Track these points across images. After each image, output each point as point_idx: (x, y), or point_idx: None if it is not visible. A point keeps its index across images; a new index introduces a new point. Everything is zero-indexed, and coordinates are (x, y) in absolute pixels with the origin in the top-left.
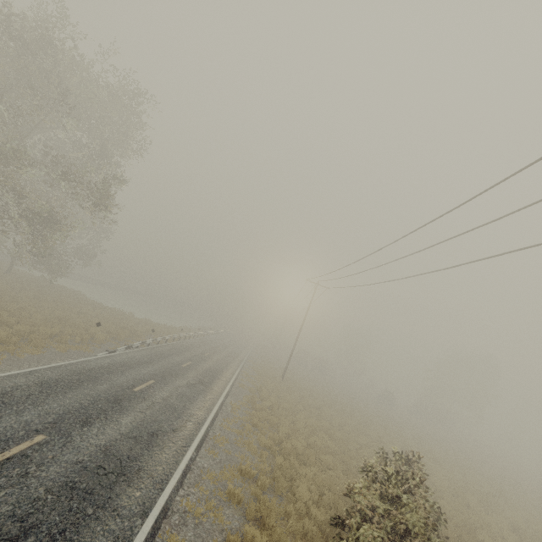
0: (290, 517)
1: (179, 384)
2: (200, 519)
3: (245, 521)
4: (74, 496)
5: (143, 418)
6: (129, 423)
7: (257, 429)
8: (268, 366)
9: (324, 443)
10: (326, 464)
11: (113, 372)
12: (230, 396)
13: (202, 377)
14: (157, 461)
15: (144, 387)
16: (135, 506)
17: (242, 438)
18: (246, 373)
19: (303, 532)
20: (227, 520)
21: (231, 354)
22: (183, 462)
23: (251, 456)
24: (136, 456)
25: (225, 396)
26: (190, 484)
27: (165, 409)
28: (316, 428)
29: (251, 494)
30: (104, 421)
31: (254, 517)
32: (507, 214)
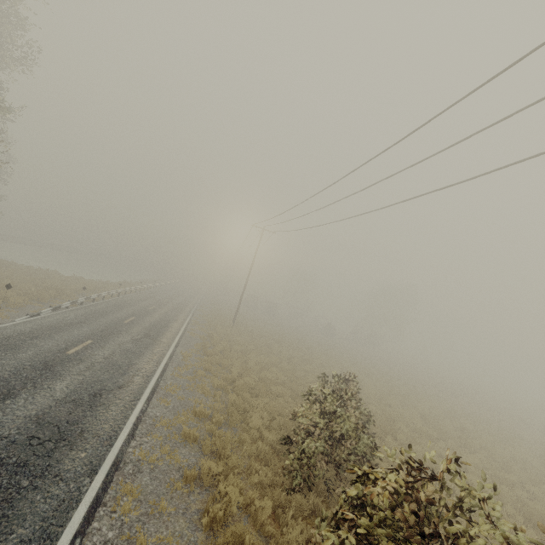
0: (244, 444)
1: (123, 340)
2: (155, 464)
3: (201, 455)
4: (2, 473)
5: (82, 381)
6: (65, 388)
7: (209, 373)
8: (219, 313)
9: (274, 375)
10: (276, 393)
11: (38, 337)
12: (181, 346)
13: (148, 331)
14: (103, 419)
15: (80, 349)
16: (81, 467)
17: (195, 383)
18: (196, 322)
19: (257, 453)
20: (184, 458)
21: (179, 305)
22: (133, 416)
23: (205, 398)
24: (77, 419)
25: (175, 347)
26: (142, 435)
27: (108, 368)
28: (266, 364)
29: (206, 431)
30: (32, 390)
31: (210, 451)
32: (443, 150)
